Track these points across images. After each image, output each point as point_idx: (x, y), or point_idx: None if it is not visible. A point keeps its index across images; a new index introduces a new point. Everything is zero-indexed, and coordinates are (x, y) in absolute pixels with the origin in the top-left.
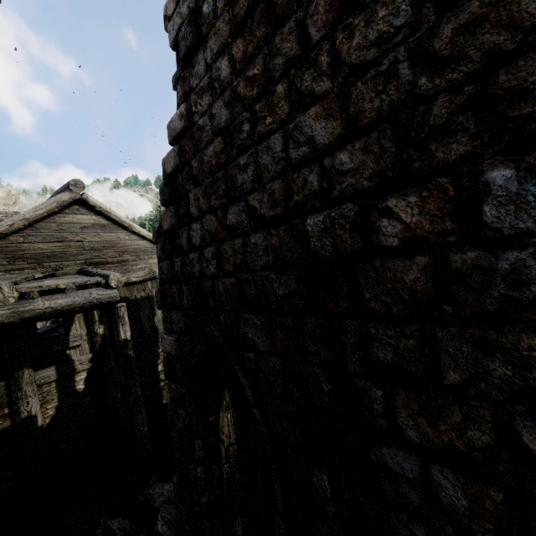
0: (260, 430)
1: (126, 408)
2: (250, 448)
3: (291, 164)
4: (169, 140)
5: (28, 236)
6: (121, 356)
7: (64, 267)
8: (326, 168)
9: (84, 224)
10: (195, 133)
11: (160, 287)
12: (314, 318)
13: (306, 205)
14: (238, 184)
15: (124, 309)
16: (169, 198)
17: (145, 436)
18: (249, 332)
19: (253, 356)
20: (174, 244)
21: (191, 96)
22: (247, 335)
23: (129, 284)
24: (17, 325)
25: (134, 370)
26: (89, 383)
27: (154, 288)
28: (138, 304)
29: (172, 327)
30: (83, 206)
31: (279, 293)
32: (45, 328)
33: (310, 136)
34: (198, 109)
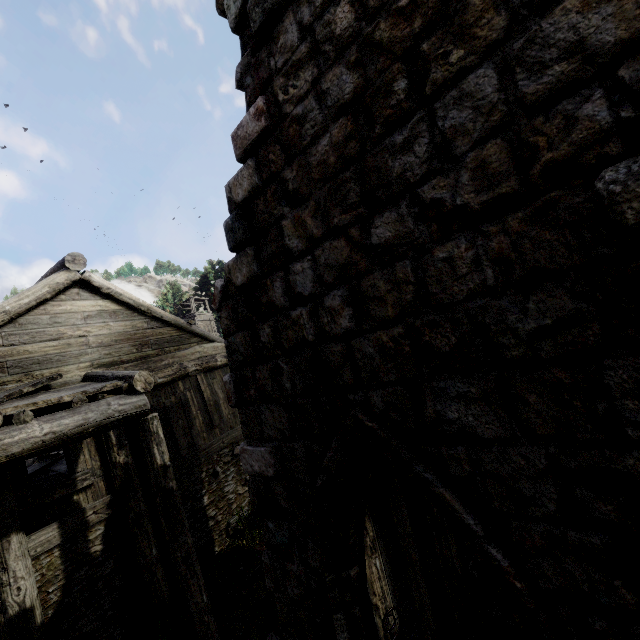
0: (516, 587)
1: (164, 569)
2: (415, 611)
3: (525, 104)
4: (237, 154)
5: (8, 336)
6: (160, 491)
7: (62, 374)
8: (628, 81)
9: (87, 312)
10: (287, 130)
11: (232, 374)
12: (638, 355)
13: (581, 159)
14: (392, 176)
15: (157, 421)
16: (245, 235)
17: (205, 611)
18: (451, 410)
19: (465, 451)
20: (257, 304)
21: (274, 82)
22: (445, 417)
23: (154, 387)
24: (1, 467)
25: (179, 510)
26: (109, 541)
27: (187, 389)
28: (168, 414)
29: (263, 432)
30: (84, 289)
31: (523, 328)
32: (33, 468)
33: (572, 43)
34: (290, 94)
